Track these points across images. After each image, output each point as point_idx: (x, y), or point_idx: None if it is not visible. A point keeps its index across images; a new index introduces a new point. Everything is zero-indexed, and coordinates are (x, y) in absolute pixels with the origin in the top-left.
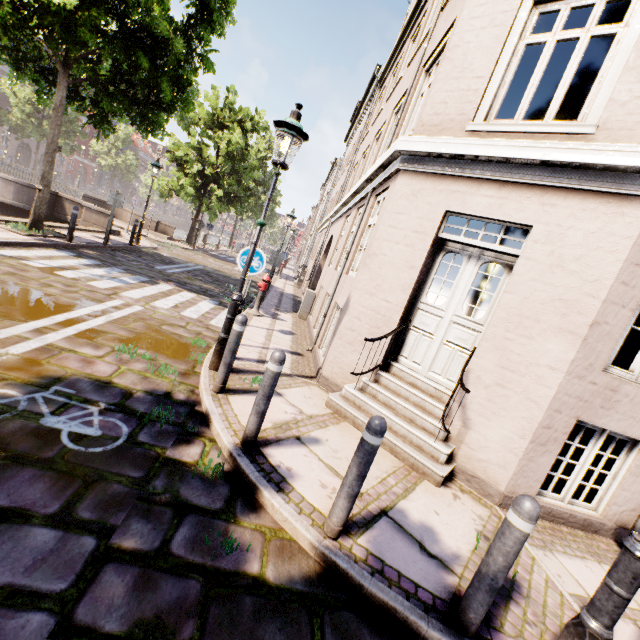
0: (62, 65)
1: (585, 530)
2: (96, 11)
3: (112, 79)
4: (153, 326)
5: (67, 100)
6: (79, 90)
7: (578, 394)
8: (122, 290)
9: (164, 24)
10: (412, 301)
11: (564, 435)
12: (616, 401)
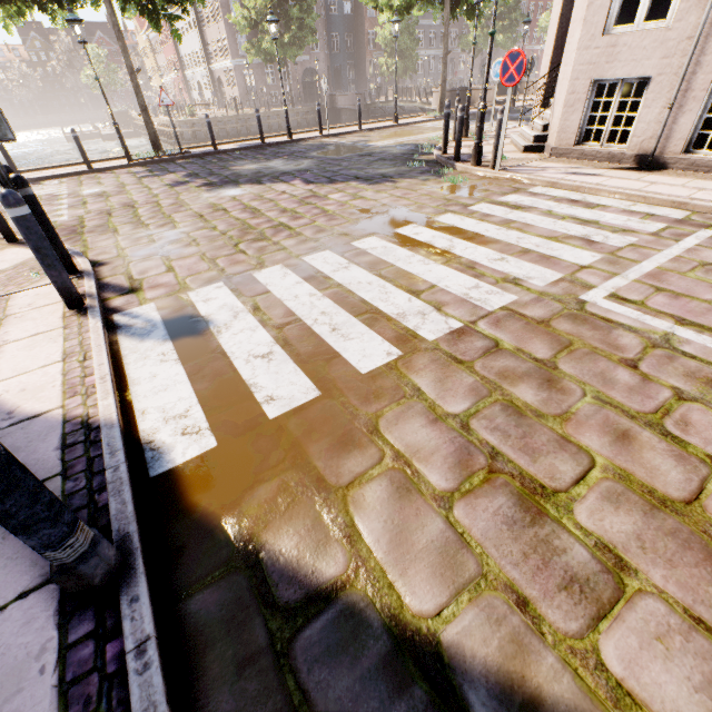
0: None
1: (610, 162)
2: None
3: None
4: None
5: (452, 13)
6: None
7: (588, 61)
8: None
9: None
10: (561, 47)
11: (584, 95)
12: (617, 54)
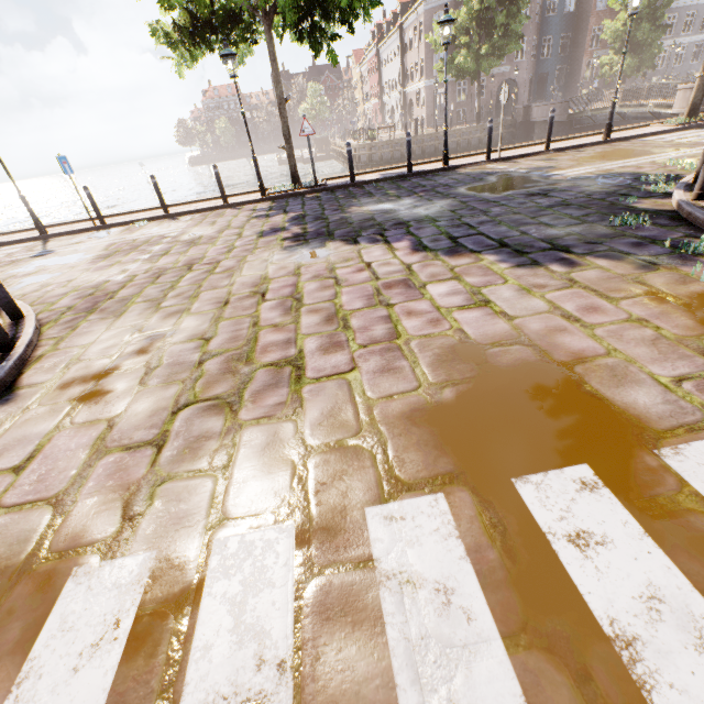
0: None
1: None
2: None
3: None
4: None
5: None
6: None
7: None
8: None
9: None
10: None
11: None
12: None
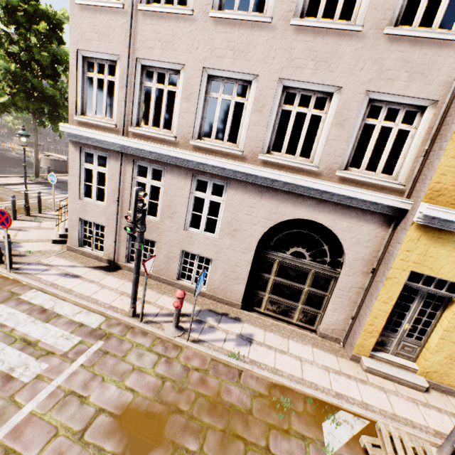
0: (32, 113)
1: (97, 260)
2: (21, 96)
3: (52, 112)
4: (32, 206)
5: (40, 125)
6: (44, 119)
7: (75, 208)
8: (42, 196)
9: (50, 89)
10: None
11: (78, 223)
12: (88, 210)
